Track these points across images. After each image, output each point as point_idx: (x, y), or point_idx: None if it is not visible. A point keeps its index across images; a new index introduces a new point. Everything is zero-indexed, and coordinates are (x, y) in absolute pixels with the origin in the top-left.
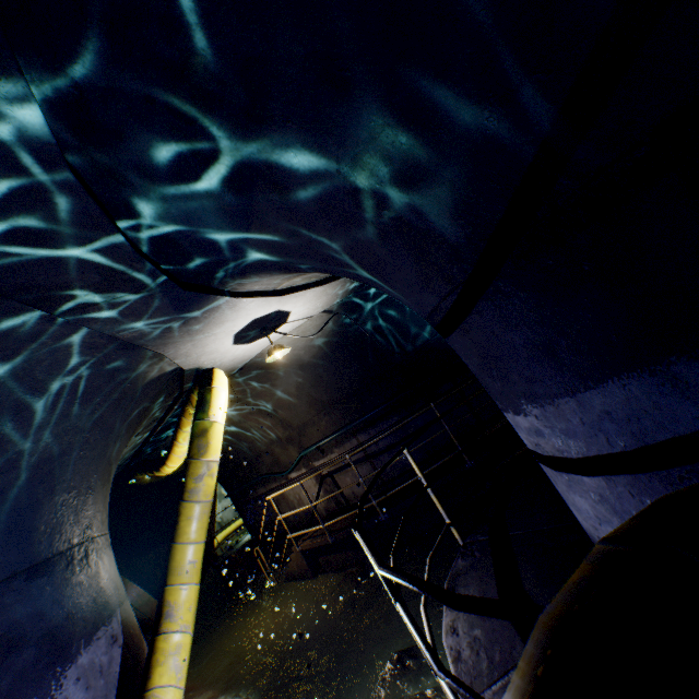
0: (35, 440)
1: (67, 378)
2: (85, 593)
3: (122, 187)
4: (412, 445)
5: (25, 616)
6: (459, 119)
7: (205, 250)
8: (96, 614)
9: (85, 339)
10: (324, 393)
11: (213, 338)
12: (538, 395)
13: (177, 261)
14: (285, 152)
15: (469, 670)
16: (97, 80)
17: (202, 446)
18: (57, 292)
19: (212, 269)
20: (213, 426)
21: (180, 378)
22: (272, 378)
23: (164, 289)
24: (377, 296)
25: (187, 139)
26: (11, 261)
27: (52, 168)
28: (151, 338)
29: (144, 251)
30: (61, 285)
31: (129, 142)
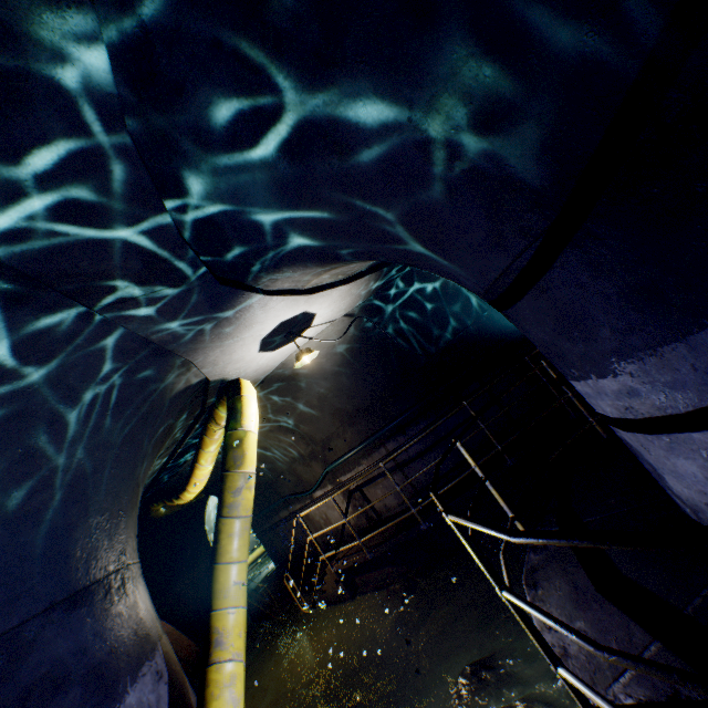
0: (68, 456)
1: (98, 387)
2: (126, 625)
3: (174, 156)
4: (443, 449)
5: (67, 652)
6: (554, 39)
7: (246, 236)
8: (139, 648)
9: (118, 342)
10: (348, 403)
11: (241, 343)
12: (636, 348)
13: (216, 250)
14: (353, 101)
15: (583, 665)
16: (165, 18)
17: (238, 457)
18: (98, 281)
19: (249, 260)
20: (247, 436)
21: (203, 392)
22: (293, 390)
23: (201, 283)
24: (397, 297)
25: (249, 92)
26: (57, 241)
27: (110, 126)
28: (182, 341)
29: (185, 238)
30: (103, 273)
31: (188, 98)
